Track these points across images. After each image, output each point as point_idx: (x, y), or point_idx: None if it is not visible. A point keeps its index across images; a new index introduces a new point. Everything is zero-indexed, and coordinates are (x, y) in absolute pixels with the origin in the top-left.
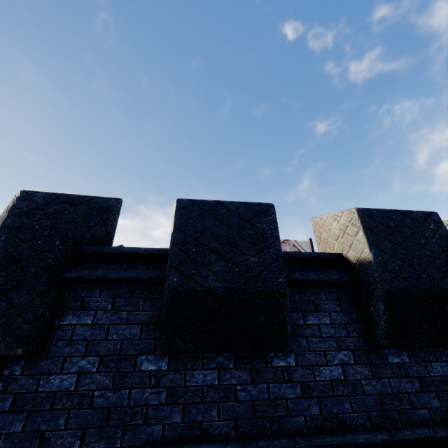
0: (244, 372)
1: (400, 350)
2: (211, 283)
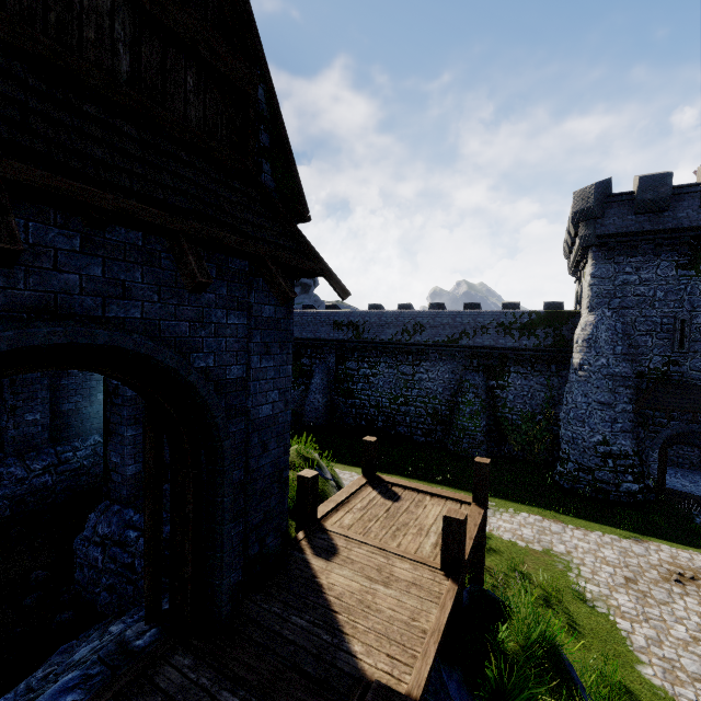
0: (655, 217)
1: None
2: (649, 197)
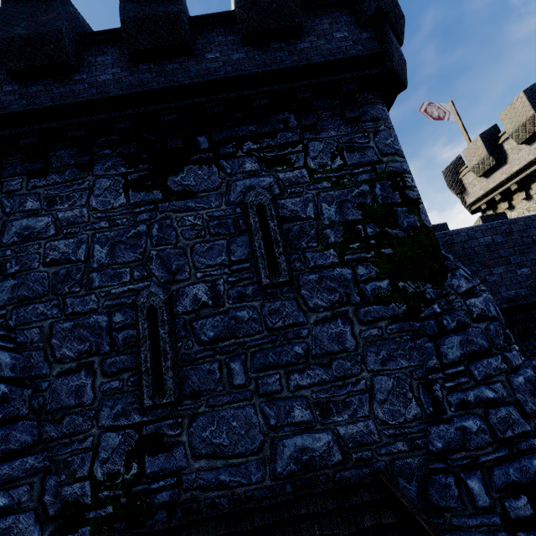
0: (58, 84)
1: (150, 63)
2: (19, 32)
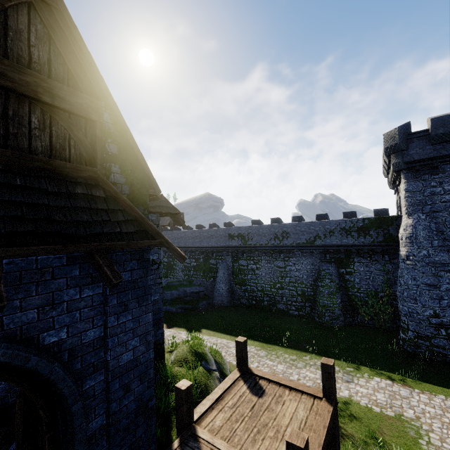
0: (448, 145)
1: None
2: (440, 132)
